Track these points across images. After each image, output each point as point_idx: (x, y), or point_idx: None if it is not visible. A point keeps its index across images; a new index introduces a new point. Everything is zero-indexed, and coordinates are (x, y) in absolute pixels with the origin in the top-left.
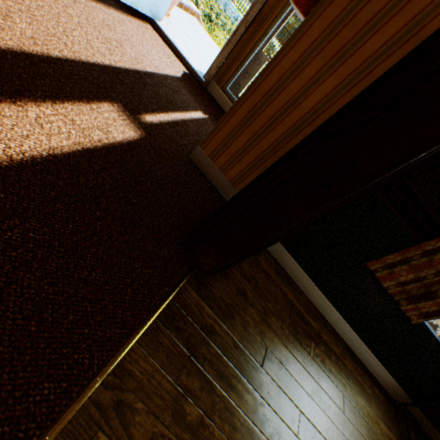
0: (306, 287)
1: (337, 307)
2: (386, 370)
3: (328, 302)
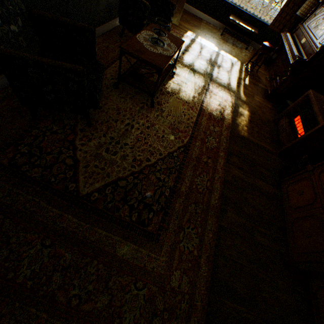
0: (188, 9)
1: (197, 9)
2: (217, 22)
3: (195, 10)
